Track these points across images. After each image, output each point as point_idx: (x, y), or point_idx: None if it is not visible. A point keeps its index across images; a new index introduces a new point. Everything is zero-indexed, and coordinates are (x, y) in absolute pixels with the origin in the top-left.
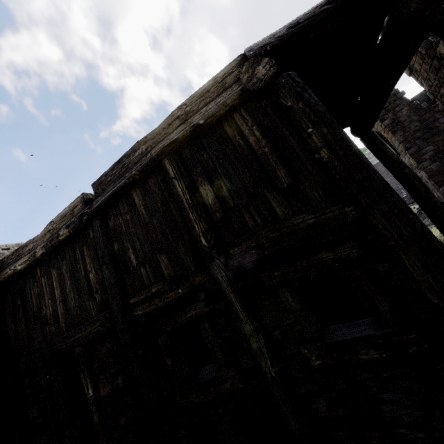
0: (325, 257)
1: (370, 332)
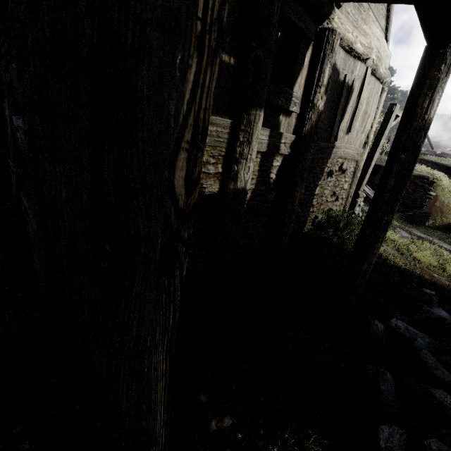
0: (18, 138)
1: (33, 218)
